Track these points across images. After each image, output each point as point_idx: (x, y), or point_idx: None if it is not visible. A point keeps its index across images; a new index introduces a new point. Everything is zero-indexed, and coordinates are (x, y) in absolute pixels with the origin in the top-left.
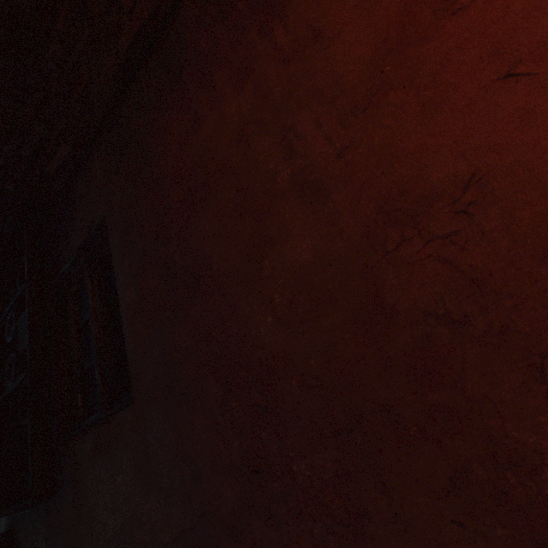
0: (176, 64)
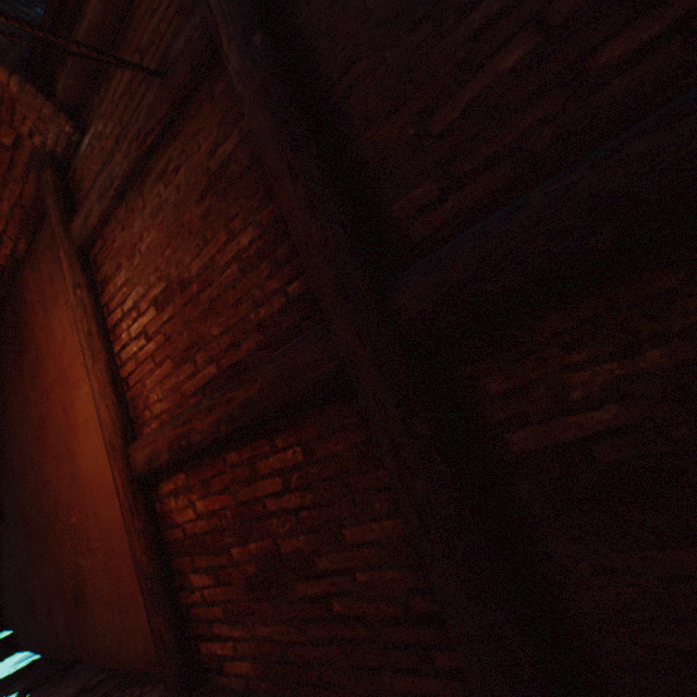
0: (0, 354)
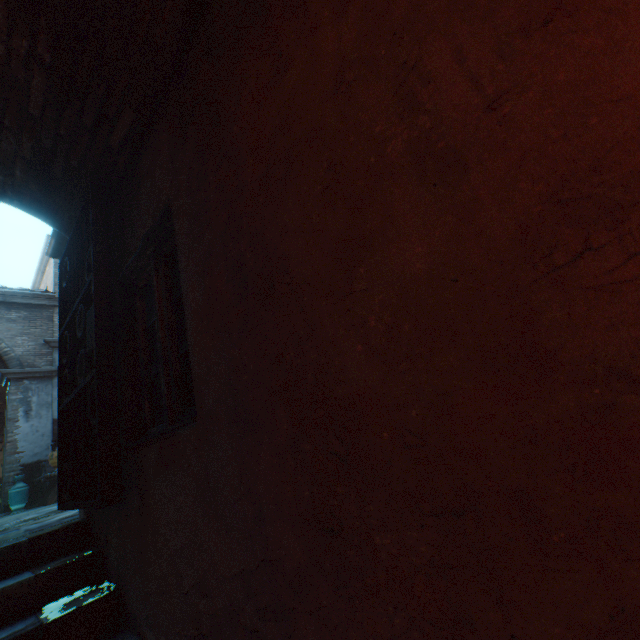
0: None
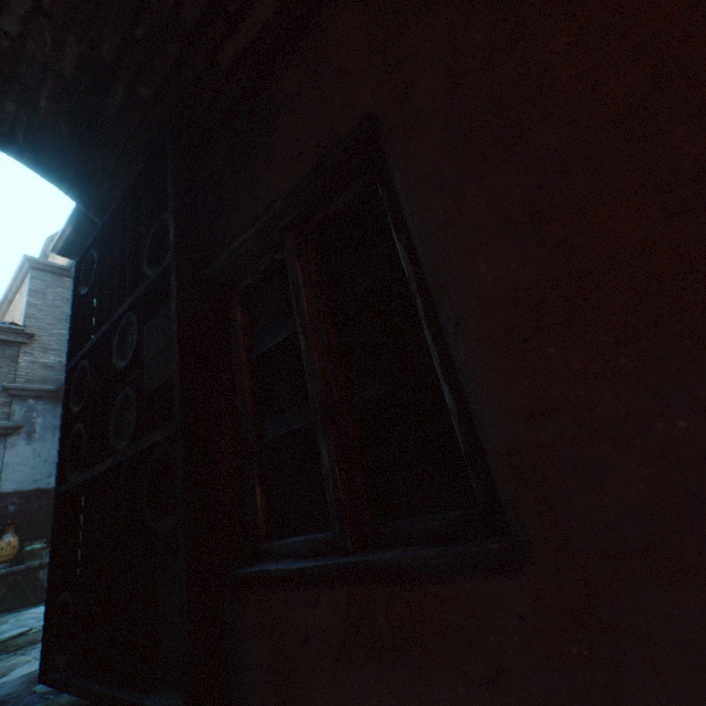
0: None
